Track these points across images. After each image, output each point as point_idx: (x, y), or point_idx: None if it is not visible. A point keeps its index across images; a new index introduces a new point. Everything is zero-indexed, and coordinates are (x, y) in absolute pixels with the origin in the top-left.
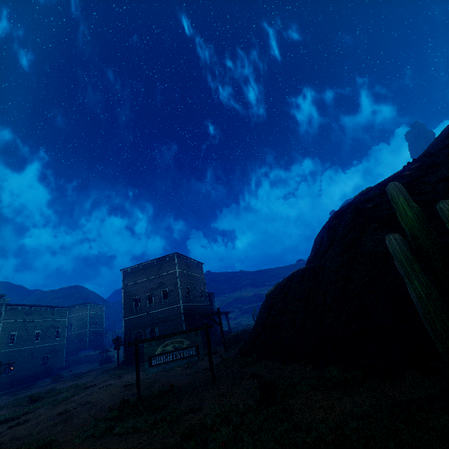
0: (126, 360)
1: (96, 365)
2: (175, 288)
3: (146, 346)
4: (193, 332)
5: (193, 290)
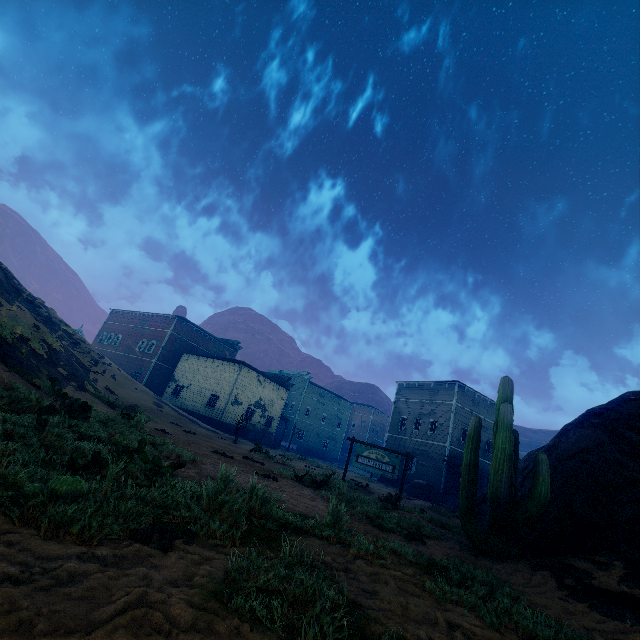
0: (380, 477)
1: (364, 473)
2: (446, 423)
3: (358, 445)
4: (395, 454)
5: None
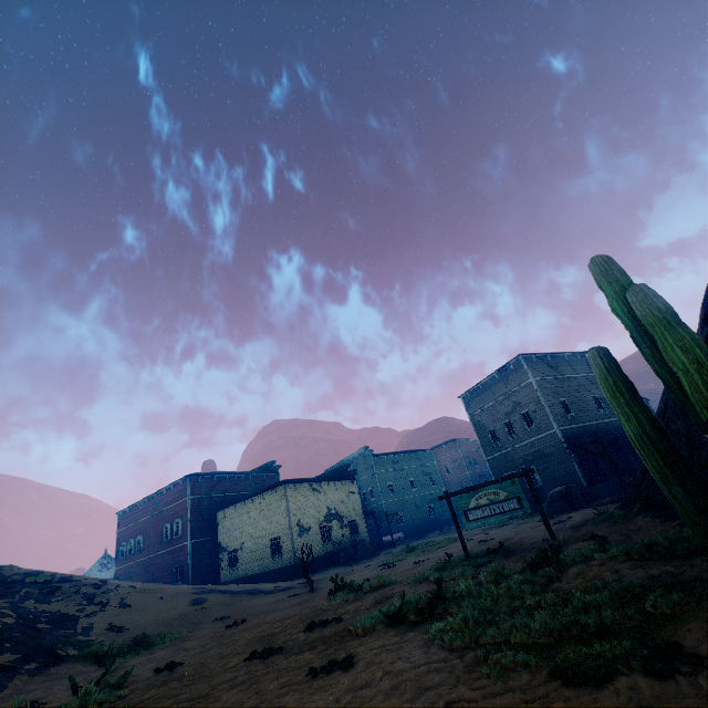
0: None
1: None
2: (539, 407)
3: (457, 499)
4: (509, 481)
5: (575, 403)
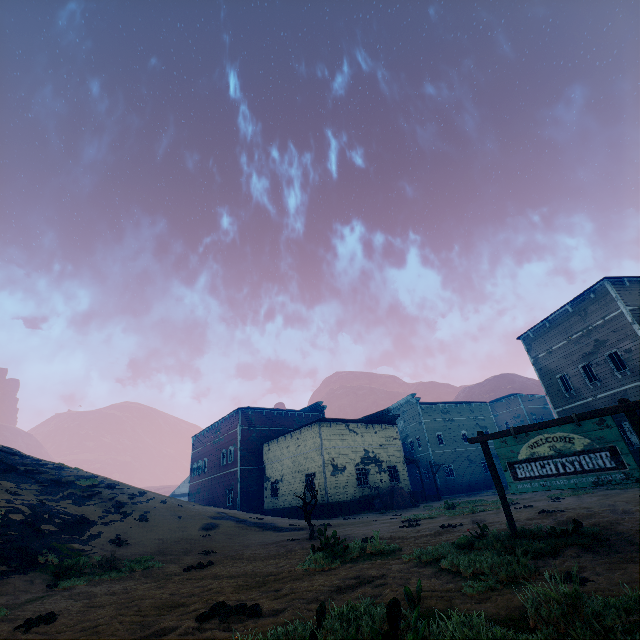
0: None
1: None
2: (635, 345)
3: (497, 444)
4: (592, 420)
5: None
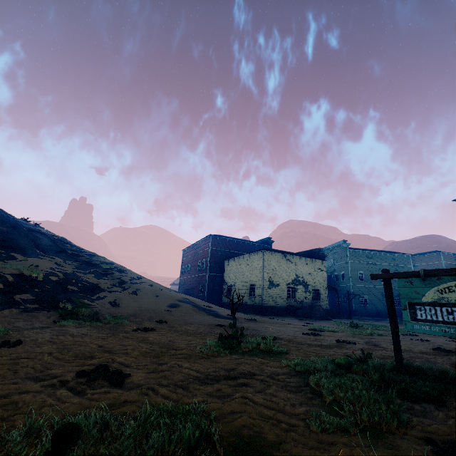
0: None
1: None
2: None
3: (401, 283)
4: None
5: None
